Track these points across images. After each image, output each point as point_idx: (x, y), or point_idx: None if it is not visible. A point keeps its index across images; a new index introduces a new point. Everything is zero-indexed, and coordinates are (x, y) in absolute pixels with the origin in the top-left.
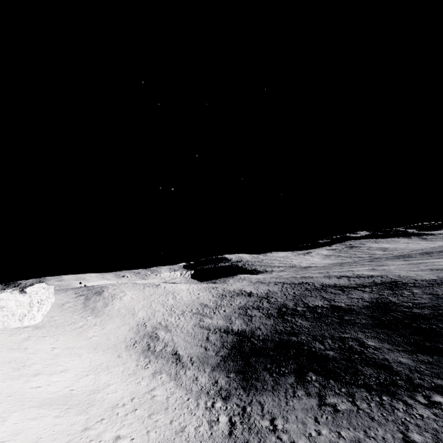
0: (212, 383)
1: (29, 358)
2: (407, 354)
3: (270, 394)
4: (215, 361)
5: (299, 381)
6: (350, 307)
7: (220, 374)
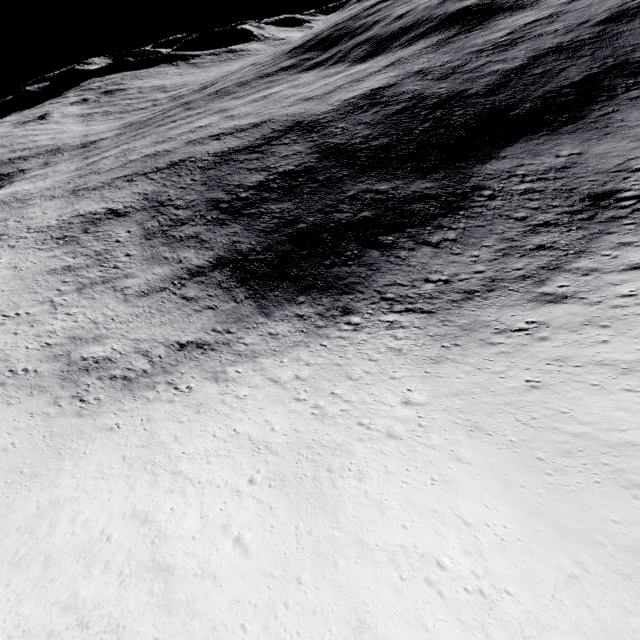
0: (298, 321)
1: (10, 636)
2: (422, 180)
3: (381, 274)
4: (252, 307)
5: (385, 249)
6: (305, 167)
7: (286, 309)
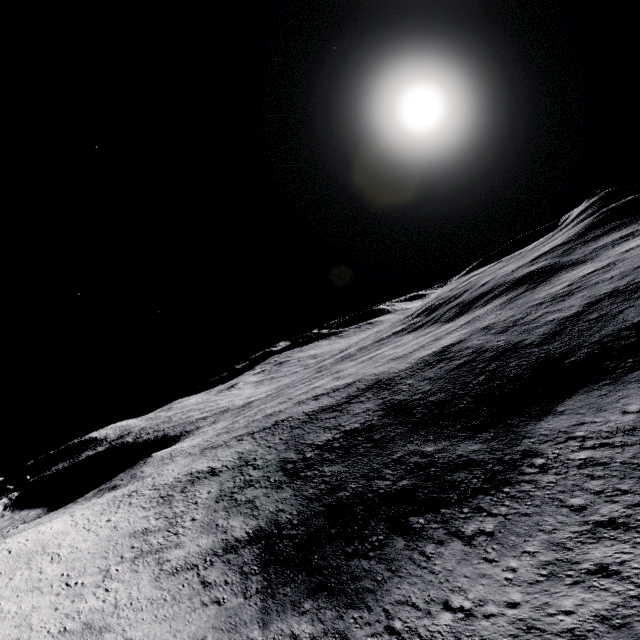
0: None
1: None
2: (470, 440)
3: (398, 580)
4: (255, 609)
5: (412, 537)
6: (368, 424)
7: (285, 620)
